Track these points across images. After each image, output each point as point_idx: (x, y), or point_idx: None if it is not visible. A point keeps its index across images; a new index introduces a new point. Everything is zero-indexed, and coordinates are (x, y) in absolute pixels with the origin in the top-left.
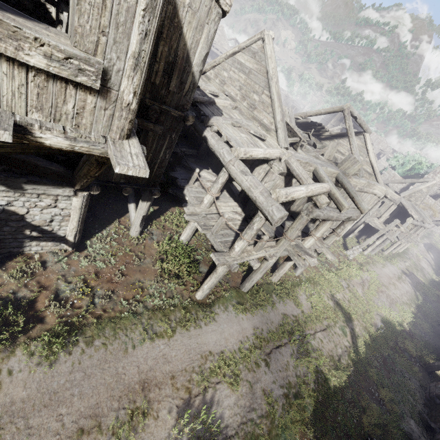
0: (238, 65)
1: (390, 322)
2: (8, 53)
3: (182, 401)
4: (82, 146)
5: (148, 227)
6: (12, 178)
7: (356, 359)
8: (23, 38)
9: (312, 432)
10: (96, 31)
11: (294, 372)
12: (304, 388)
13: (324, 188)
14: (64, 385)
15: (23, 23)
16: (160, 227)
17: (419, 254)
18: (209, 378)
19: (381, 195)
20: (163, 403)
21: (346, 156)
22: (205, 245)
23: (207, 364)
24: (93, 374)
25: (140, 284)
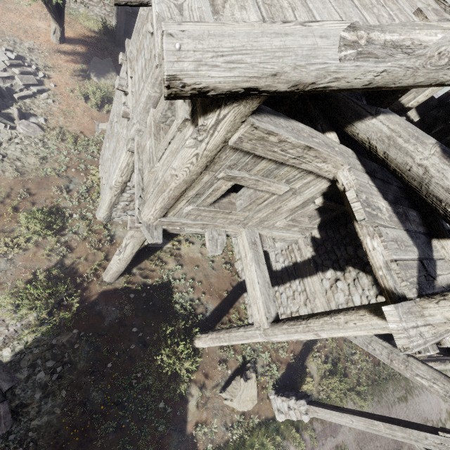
0: None
1: None
2: None
3: None
4: None
5: None
6: None
7: None
8: None
9: None
10: None
11: None
12: None
13: None
14: None
15: None
16: None
17: None
18: None
19: None
20: None
21: None
22: None
23: None
24: None
25: None
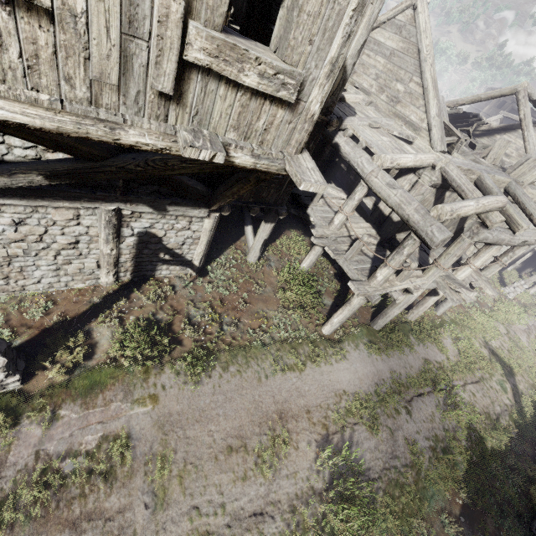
0: (374, 46)
1: None
2: (232, 76)
3: (320, 437)
4: (263, 163)
5: (264, 253)
6: (159, 200)
7: (520, 421)
8: (247, 59)
9: (465, 493)
10: (306, 41)
11: (441, 425)
12: (454, 444)
13: (499, 202)
14: (210, 404)
15: (245, 43)
16: (277, 252)
17: None
18: (345, 418)
19: None
20: (302, 435)
21: (512, 158)
22: (326, 274)
23: (342, 403)
24: (233, 398)
25: (264, 313)
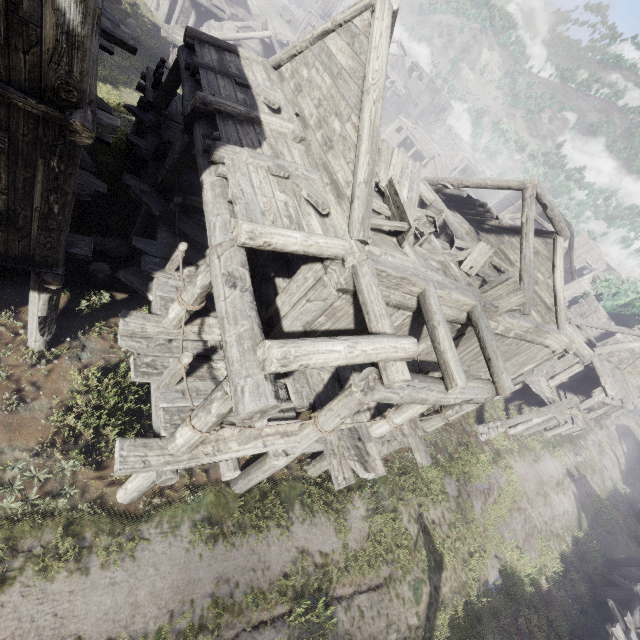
0: (325, 58)
1: (515, 574)
2: None
3: None
4: None
5: (78, 334)
6: None
7: None
8: None
9: None
10: None
11: None
12: None
13: (400, 351)
14: None
15: None
16: (109, 336)
17: (604, 441)
18: None
19: (557, 349)
20: None
21: (516, 267)
22: None
23: None
24: None
25: None
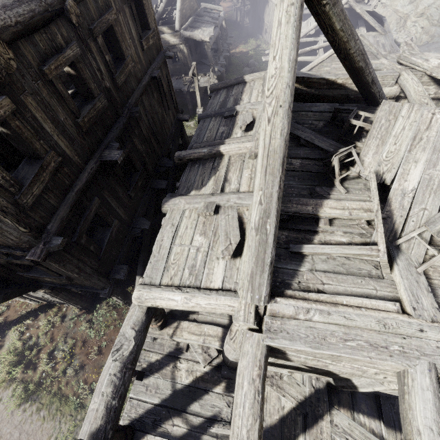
0: None
1: None
2: None
3: None
4: None
5: None
6: None
7: None
8: None
9: None
10: None
11: None
12: None
13: None
14: (5, 436)
15: None
16: None
17: None
18: None
19: None
20: None
21: None
22: None
23: None
24: None
25: None
